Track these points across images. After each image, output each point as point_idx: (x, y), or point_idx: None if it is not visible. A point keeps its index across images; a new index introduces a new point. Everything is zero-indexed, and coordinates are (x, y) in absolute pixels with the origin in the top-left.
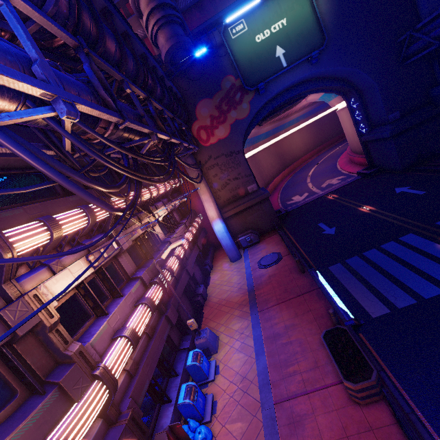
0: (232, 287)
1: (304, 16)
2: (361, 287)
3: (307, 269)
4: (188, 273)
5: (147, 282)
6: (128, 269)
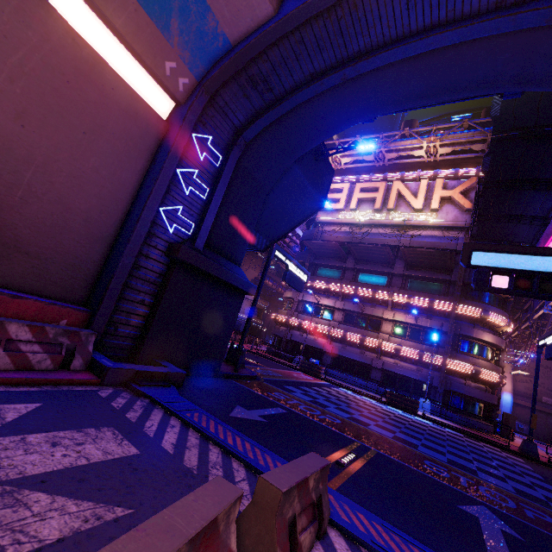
0: None
1: None
2: None
3: None
4: None
5: None
6: None
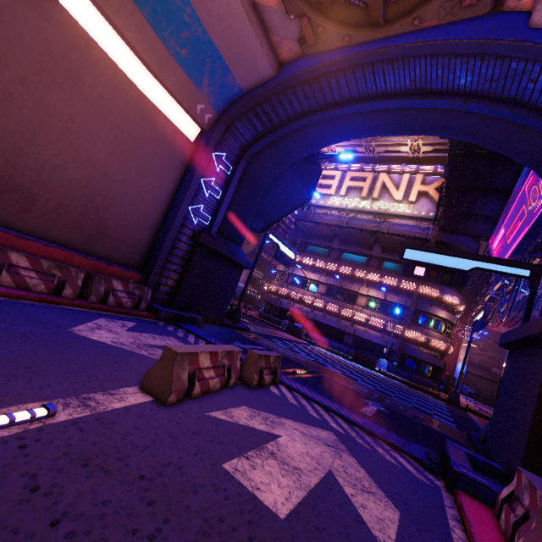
0: None
1: None
2: None
3: None
4: None
5: None
6: None
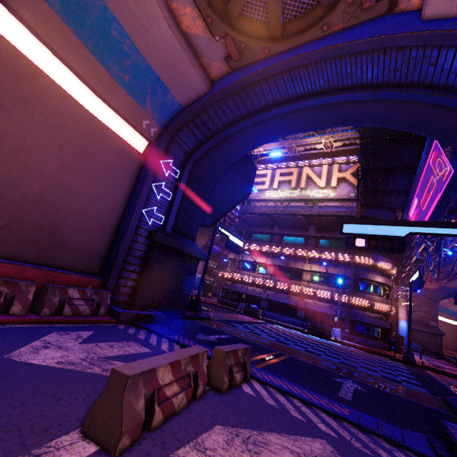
0: None
1: None
2: None
3: None
4: None
5: None
6: None
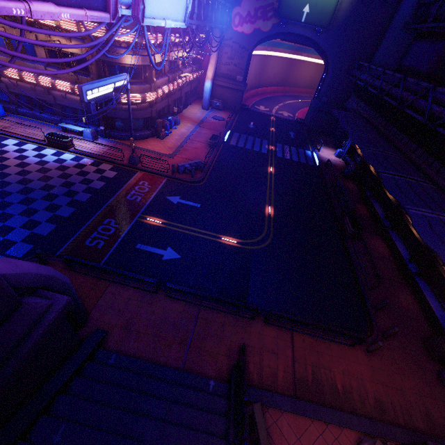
0: (195, 116)
1: (332, 0)
2: (236, 140)
3: (228, 128)
4: (181, 94)
5: (170, 81)
6: (166, 69)
